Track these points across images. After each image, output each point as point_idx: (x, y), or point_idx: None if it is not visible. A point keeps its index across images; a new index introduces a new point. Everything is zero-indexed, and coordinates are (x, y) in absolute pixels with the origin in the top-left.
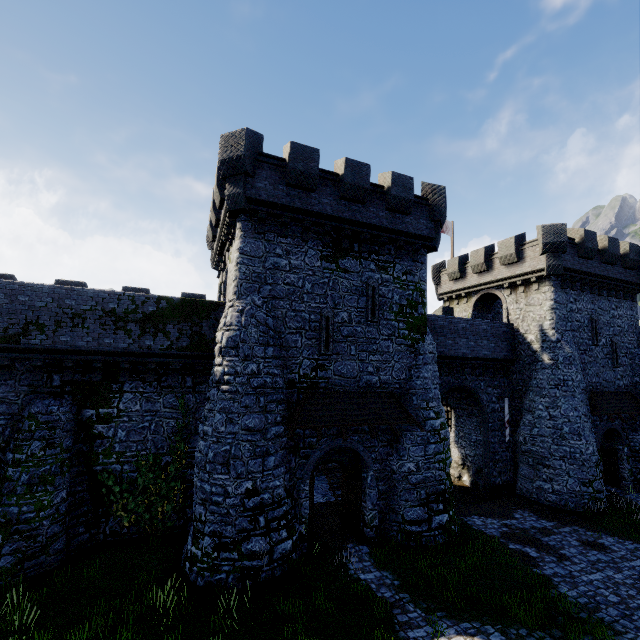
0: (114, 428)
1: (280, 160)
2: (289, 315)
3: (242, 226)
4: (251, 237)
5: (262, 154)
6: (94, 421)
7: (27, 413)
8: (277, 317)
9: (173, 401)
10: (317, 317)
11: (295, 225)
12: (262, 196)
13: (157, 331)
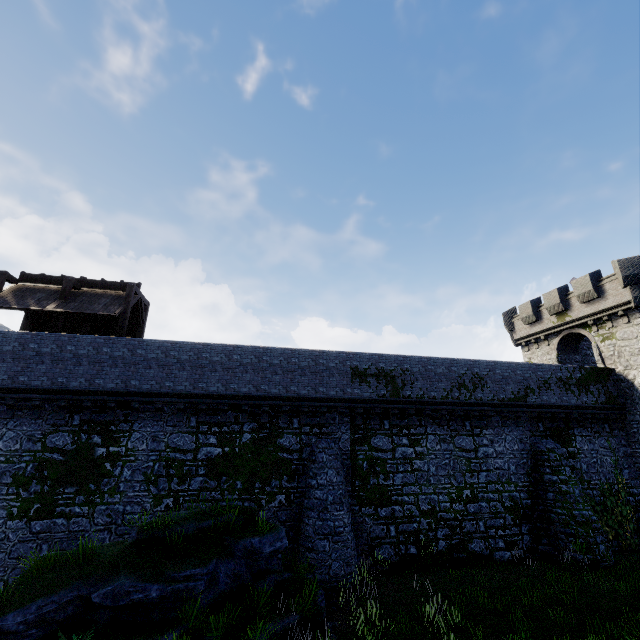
0: (579, 462)
1: None
2: None
3: None
4: None
5: None
6: (567, 456)
7: (544, 448)
8: None
9: (603, 443)
10: None
11: None
12: None
13: (586, 391)
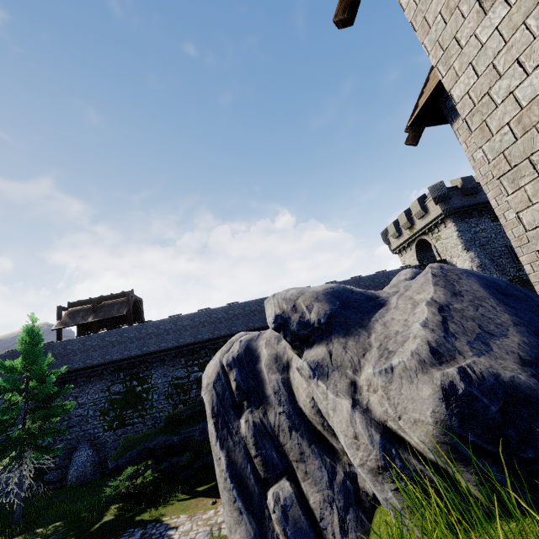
0: None
1: (456, 187)
2: (492, 251)
3: (453, 220)
4: (459, 223)
5: (448, 188)
6: None
7: None
8: (488, 253)
9: None
10: (504, 248)
11: (473, 211)
12: (458, 205)
13: None
